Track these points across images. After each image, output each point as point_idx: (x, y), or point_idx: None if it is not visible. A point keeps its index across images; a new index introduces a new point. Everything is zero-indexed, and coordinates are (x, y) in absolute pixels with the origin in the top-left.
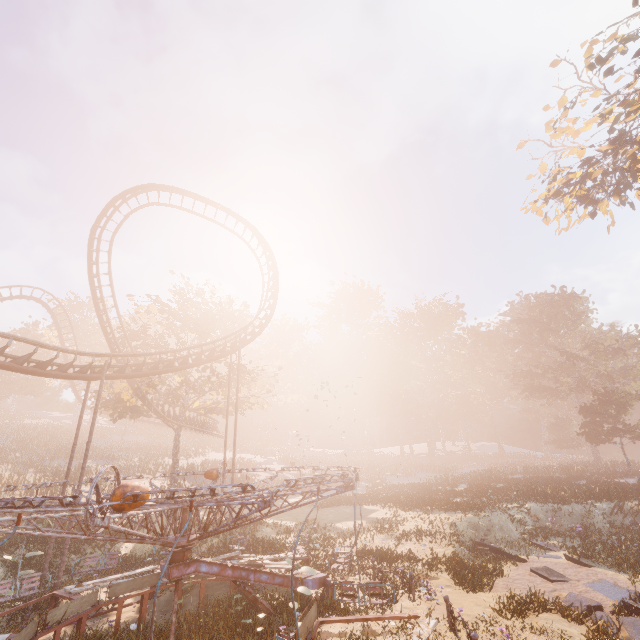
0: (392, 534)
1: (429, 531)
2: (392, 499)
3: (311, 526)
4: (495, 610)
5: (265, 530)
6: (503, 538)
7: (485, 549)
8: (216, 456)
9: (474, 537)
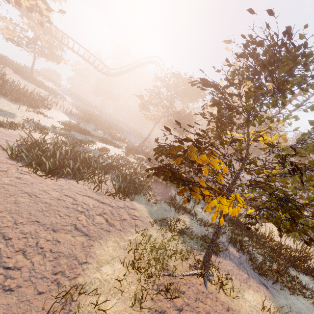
0: None
1: None
2: None
3: None
4: None
5: None
6: None
7: None
8: None
9: None
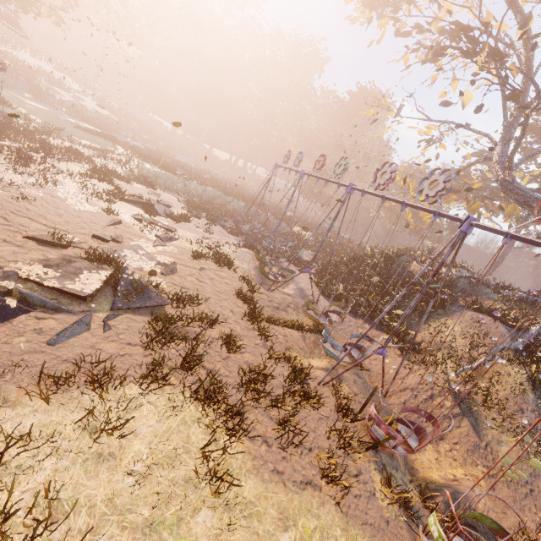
0: (99, 153)
1: (121, 161)
2: (140, 152)
3: (47, 125)
4: (79, 172)
5: (8, 110)
6: (169, 187)
7: (142, 179)
8: (28, 58)
9: (152, 179)
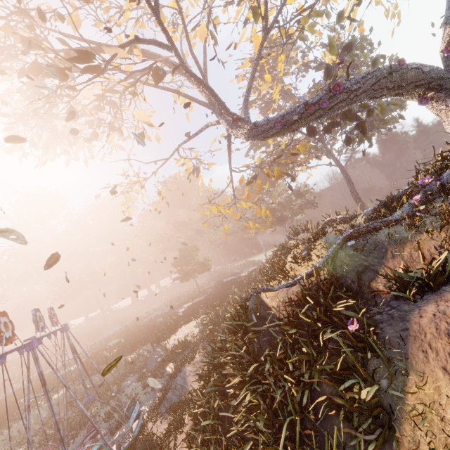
0: None
1: None
2: None
3: None
4: None
5: None
6: None
7: None
8: None
9: None
